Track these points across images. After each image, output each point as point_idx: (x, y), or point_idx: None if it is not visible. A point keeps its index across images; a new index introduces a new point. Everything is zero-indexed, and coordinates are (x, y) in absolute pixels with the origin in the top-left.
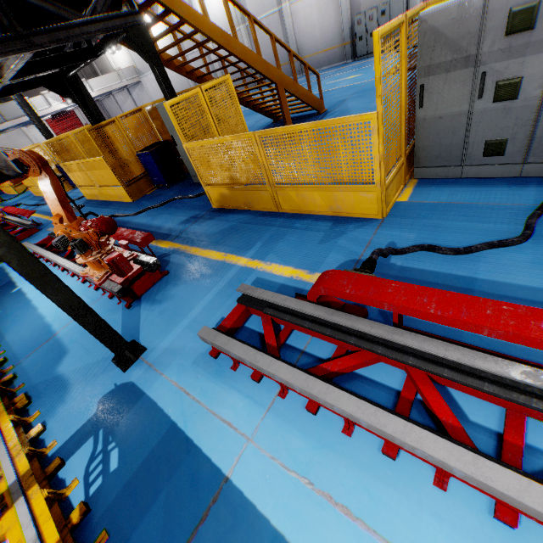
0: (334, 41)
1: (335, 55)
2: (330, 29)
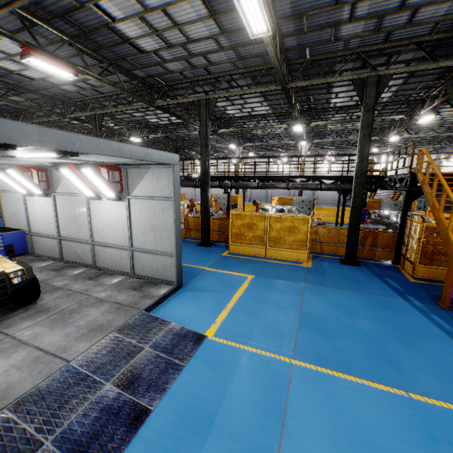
0: (335, 198)
1: (334, 202)
2: (334, 194)
